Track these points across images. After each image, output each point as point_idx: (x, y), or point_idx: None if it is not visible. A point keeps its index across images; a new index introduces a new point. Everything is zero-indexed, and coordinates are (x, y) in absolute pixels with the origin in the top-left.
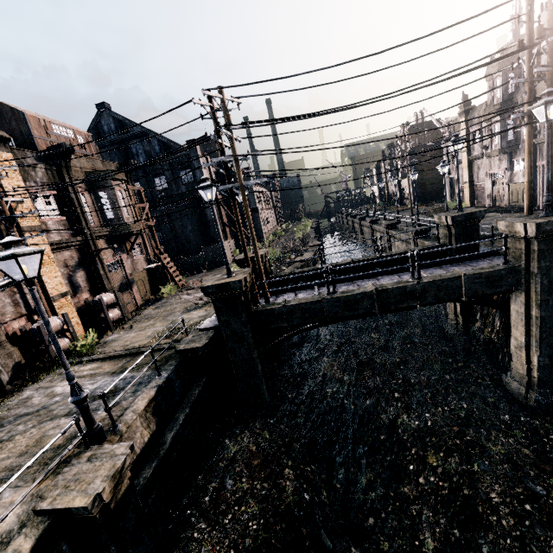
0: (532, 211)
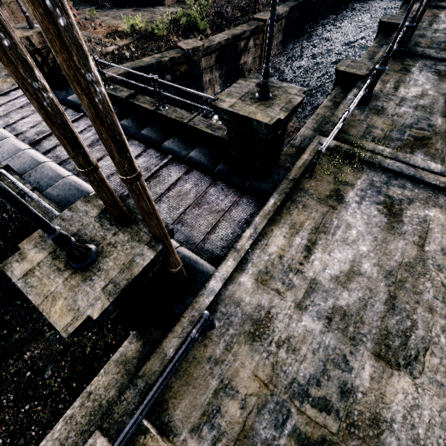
0: (118, 221)
